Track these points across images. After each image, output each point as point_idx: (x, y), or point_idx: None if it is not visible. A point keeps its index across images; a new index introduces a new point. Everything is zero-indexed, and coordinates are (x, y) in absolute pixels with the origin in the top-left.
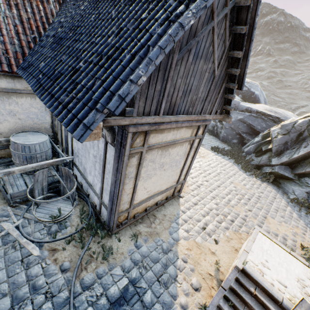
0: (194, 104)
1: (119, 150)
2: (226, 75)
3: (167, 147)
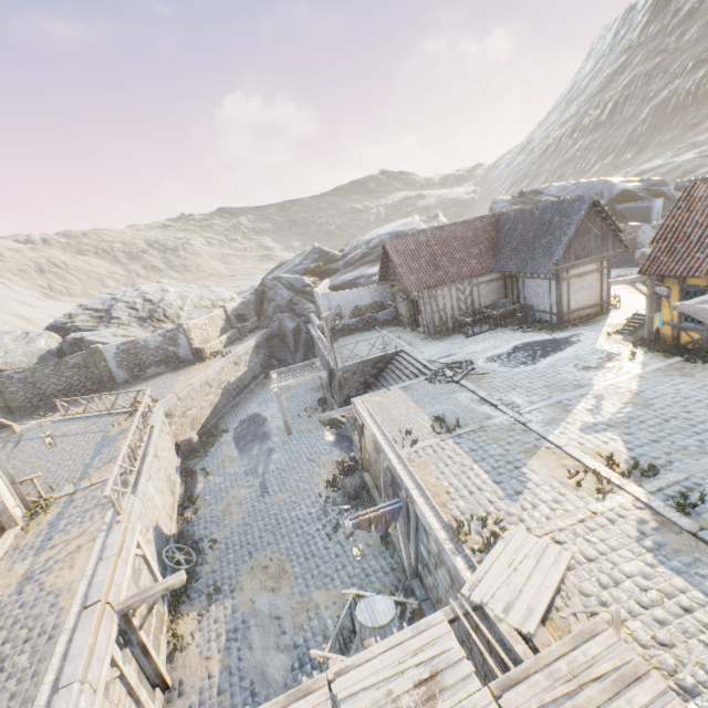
0: (591, 252)
1: (557, 280)
2: (608, 231)
3: (581, 276)
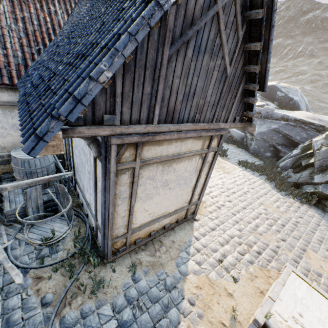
0: (202, 110)
1: (105, 166)
2: (244, 74)
3: (170, 162)
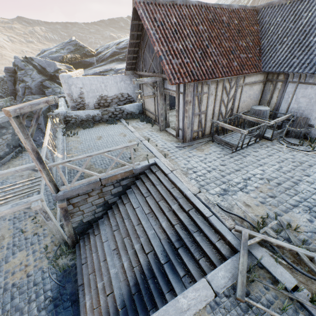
0: None
1: None
2: None
3: None
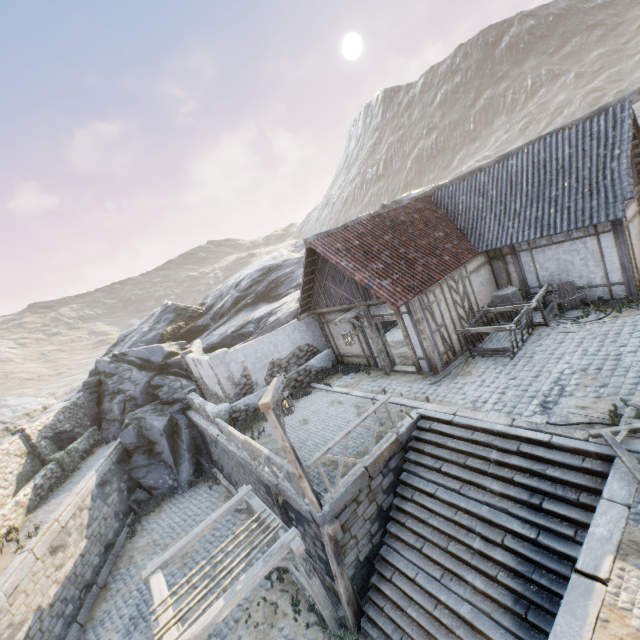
0: None
1: (617, 230)
2: (631, 157)
3: (632, 221)
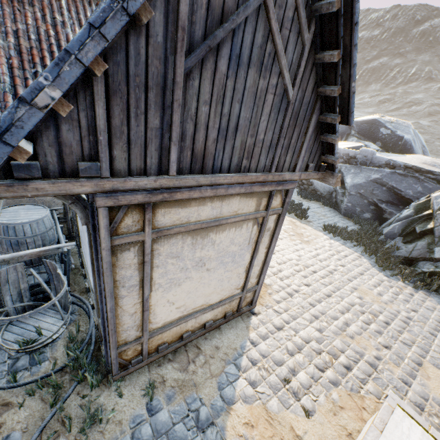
0: (252, 154)
1: (94, 239)
2: (317, 99)
3: (205, 231)
